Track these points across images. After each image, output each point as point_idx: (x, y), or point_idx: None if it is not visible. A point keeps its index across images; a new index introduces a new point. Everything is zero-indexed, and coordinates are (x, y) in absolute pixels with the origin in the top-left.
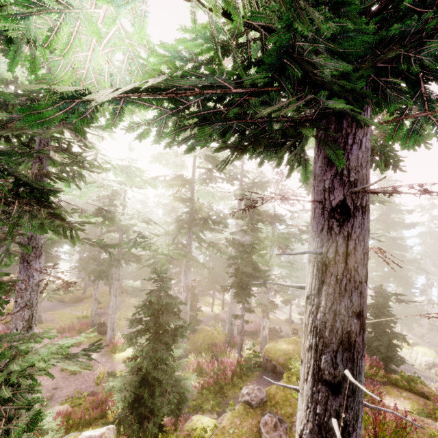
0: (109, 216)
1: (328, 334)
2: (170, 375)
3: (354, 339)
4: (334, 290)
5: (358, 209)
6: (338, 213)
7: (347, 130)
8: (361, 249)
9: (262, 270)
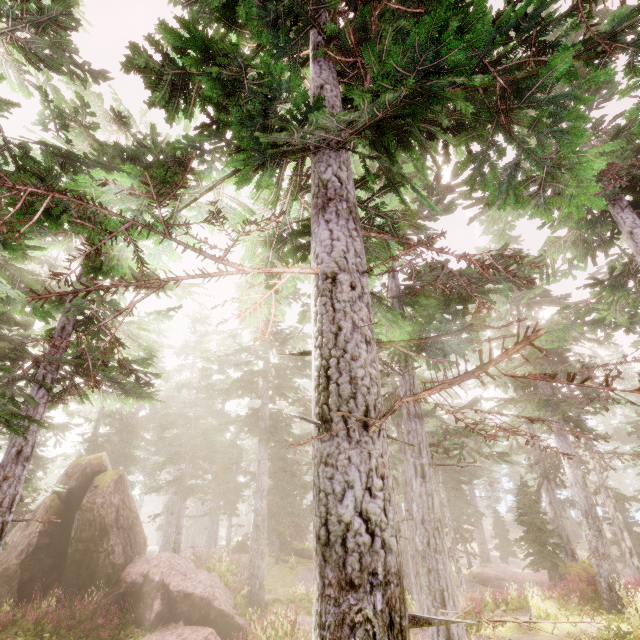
0: None
1: None
2: None
3: None
4: None
5: None
6: None
7: None
8: None
9: None
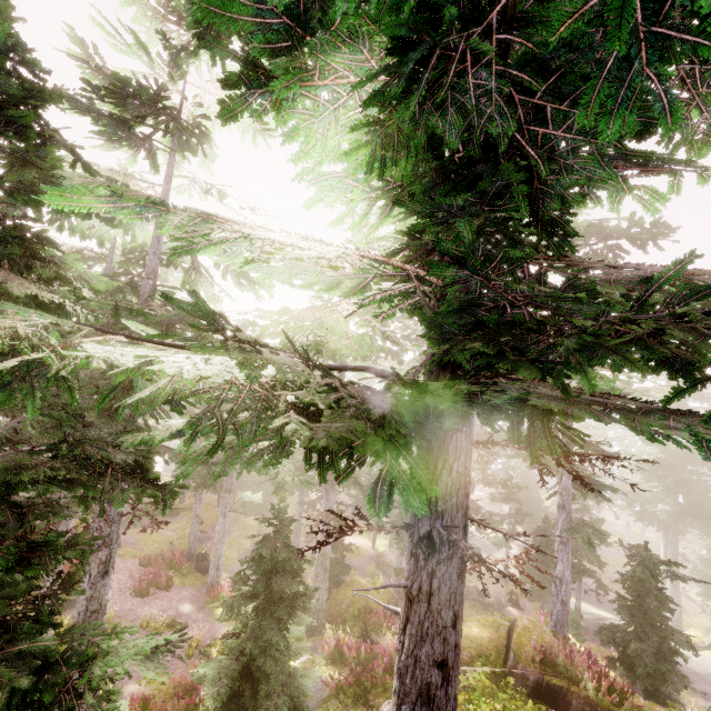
0: None
1: (409, 681)
2: (282, 667)
3: (434, 692)
4: (416, 632)
5: (444, 543)
6: (424, 544)
7: (437, 453)
8: (447, 589)
9: None
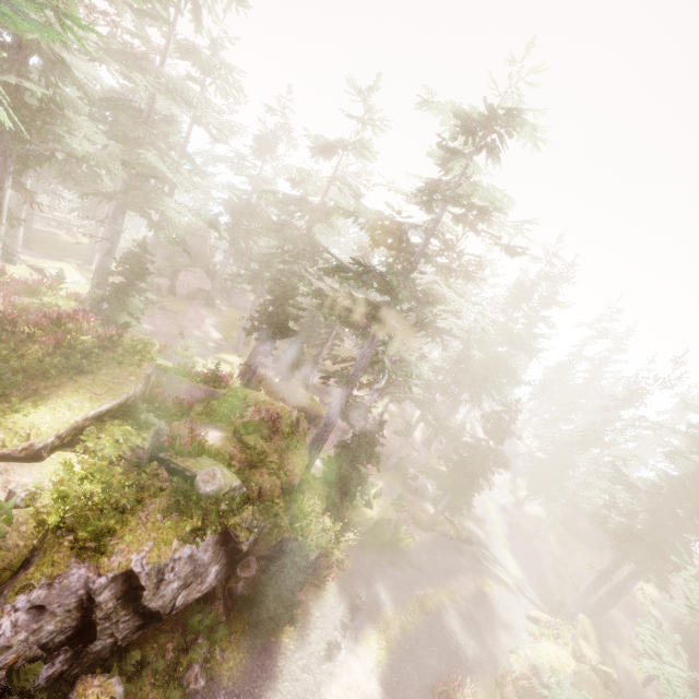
0: (149, 198)
1: None
2: (120, 307)
3: None
4: None
5: None
6: None
7: None
8: None
9: (282, 318)
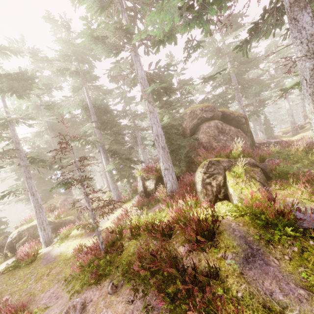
0: None
1: None
2: None
3: None
4: None
5: None
6: None
7: None
8: None
9: None
